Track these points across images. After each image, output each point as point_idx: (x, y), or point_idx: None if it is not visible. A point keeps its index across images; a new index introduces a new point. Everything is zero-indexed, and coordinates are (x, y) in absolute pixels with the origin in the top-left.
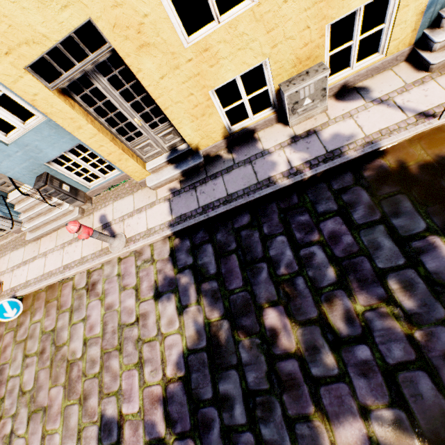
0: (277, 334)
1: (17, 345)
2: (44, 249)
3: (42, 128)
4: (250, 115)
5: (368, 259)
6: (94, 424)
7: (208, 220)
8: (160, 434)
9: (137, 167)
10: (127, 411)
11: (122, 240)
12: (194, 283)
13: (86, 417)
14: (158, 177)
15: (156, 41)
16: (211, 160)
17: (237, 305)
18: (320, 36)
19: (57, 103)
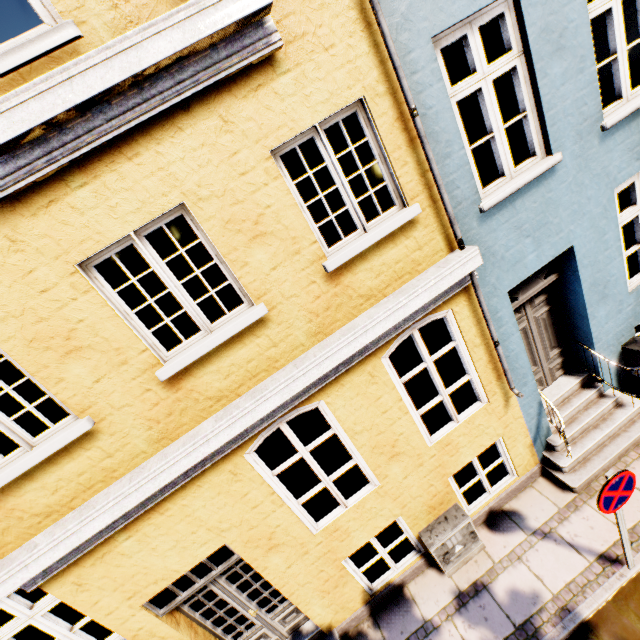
0: None
1: None
2: None
3: None
4: (393, 566)
5: None
6: None
7: None
8: None
9: None
10: None
11: None
12: None
13: None
14: None
15: (285, 539)
16: None
17: None
18: (445, 486)
19: (161, 629)
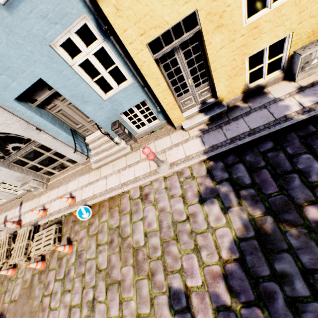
0: None
1: (90, 237)
2: (104, 174)
3: (128, 88)
4: (265, 75)
5: None
6: (164, 294)
7: (236, 147)
8: (226, 303)
9: (179, 114)
10: (191, 285)
11: (167, 164)
12: (233, 190)
13: (155, 288)
14: (192, 122)
15: (227, 23)
16: (230, 109)
17: (277, 205)
18: None
19: (153, 68)
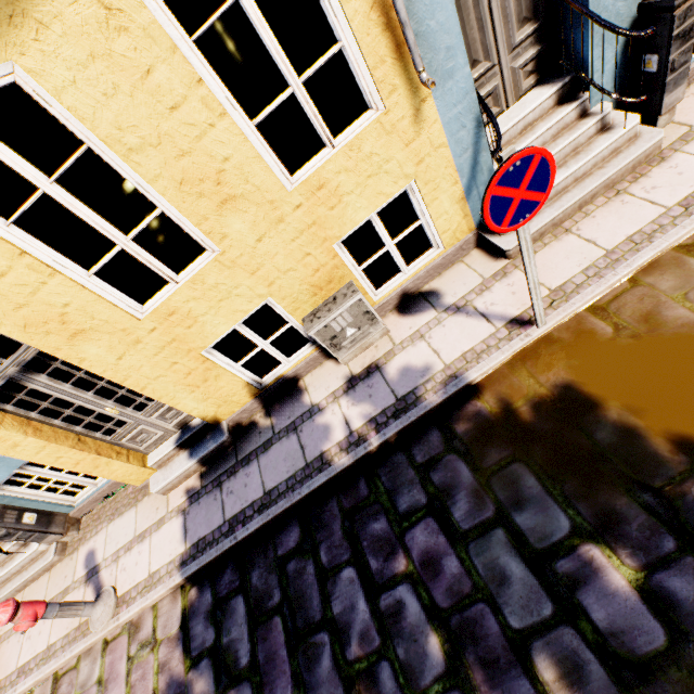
0: None
1: None
2: None
3: None
4: (281, 360)
5: (492, 607)
6: None
7: (240, 543)
8: None
9: (129, 467)
10: None
11: (108, 605)
12: (214, 692)
13: None
14: (166, 475)
15: (93, 324)
16: (244, 431)
17: None
18: (332, 257)
19: None
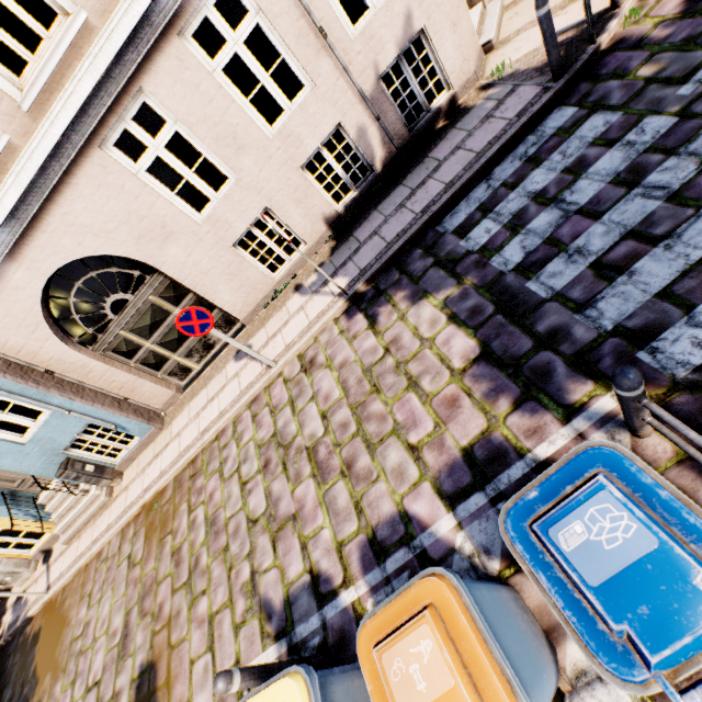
0: None
1: None
2: None
3: None
4: None
5: None
6: None
7: None
8: None
9: None
10: None
11: None
12: None
13: None
14: None
15: None
16: None
17: None
18: None
19: None
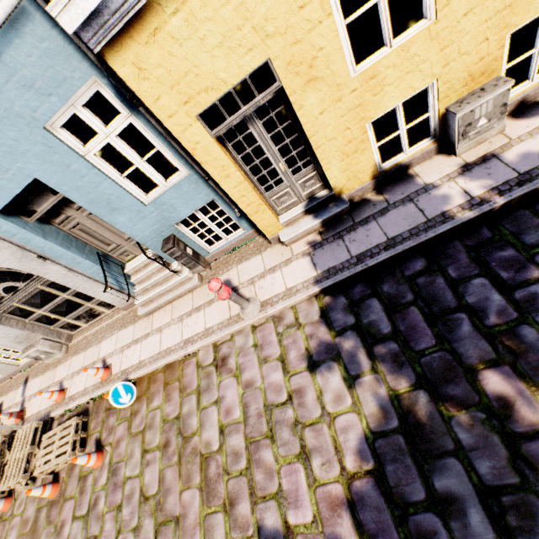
0: (511, 404)
1: (132, 438)
2: (158, 325)
3: (182, 184)
4: (406, 148)
5: None
6: None
7: (366, 270)
8: None
9: (272, 219)
10: (296, 521)
11: (256, 304)
12: (362, 346)
13: (236, 530)
14: (295, 230)
15: (324, 74)
16: (356, 205)
17: (434, 369)
18: (498, 47)
19: (214, 151)
